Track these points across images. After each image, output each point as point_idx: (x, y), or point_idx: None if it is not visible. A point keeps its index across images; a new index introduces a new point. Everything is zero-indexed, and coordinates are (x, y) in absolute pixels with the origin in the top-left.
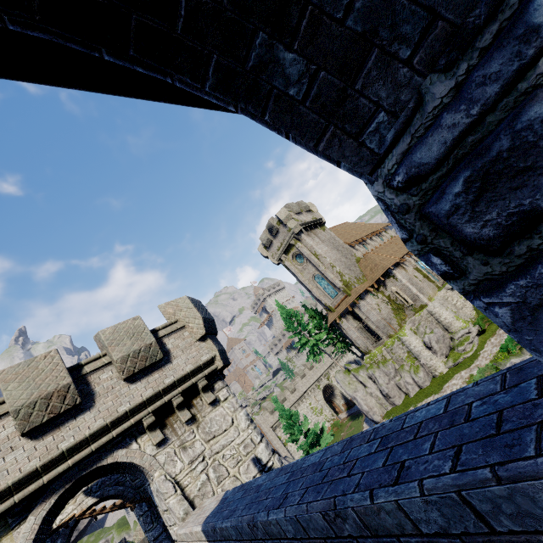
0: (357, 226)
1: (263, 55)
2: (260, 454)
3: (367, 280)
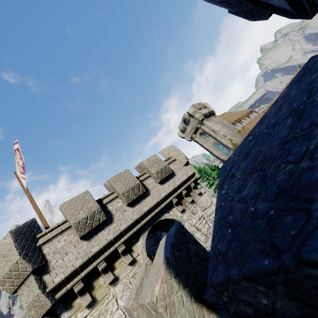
0: (233, 113)
1: None
2: None
3: None
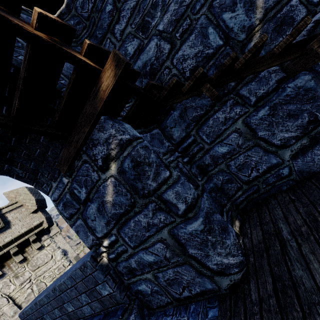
0: None
1: (9, 168)
2: None
3: None
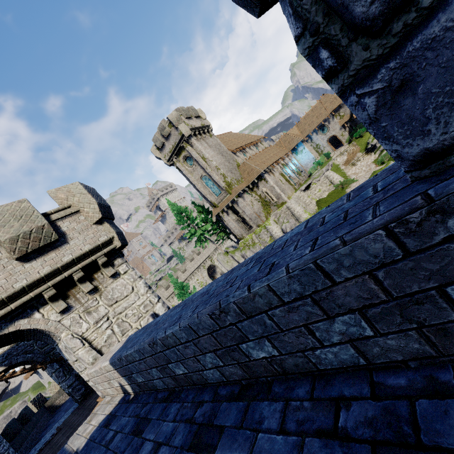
0: (239, 136)
1: None
2: (157, 311)
3: (245, 182)
